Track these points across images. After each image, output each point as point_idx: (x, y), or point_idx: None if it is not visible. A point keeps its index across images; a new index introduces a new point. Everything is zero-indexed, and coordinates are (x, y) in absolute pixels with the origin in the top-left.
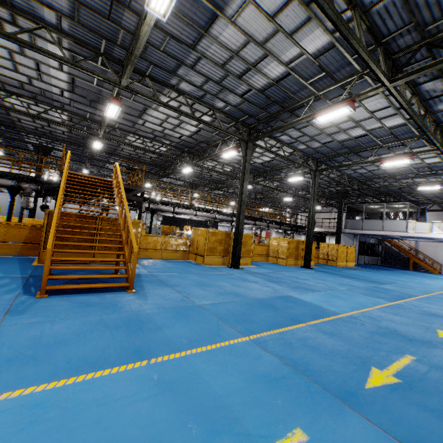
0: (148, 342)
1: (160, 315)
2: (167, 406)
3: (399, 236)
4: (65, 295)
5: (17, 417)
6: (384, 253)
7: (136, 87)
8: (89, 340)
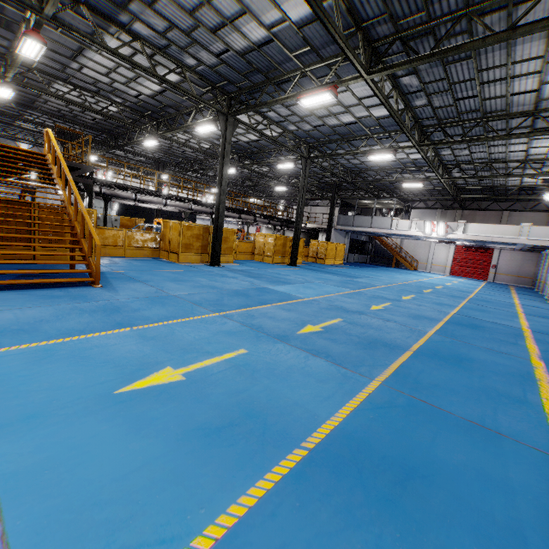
0: (128, 318)
1: (135, 302)
2: (152, 346)
3: (385, 233)
4: (20, 290)
5: (36, 355)
6: (374, 251)
7: (64, 15)
8: (70, 319)
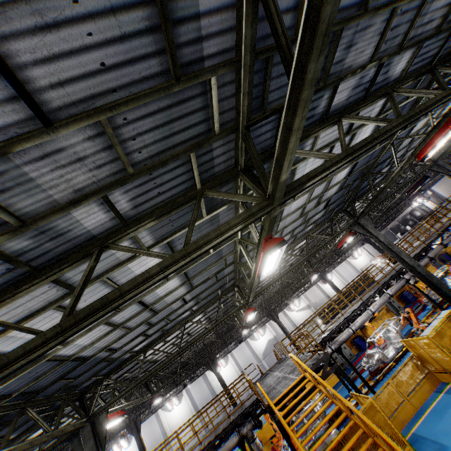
0: None
1: None
2: None
3: None
4: None
5: None
6: None
7: None
8: None
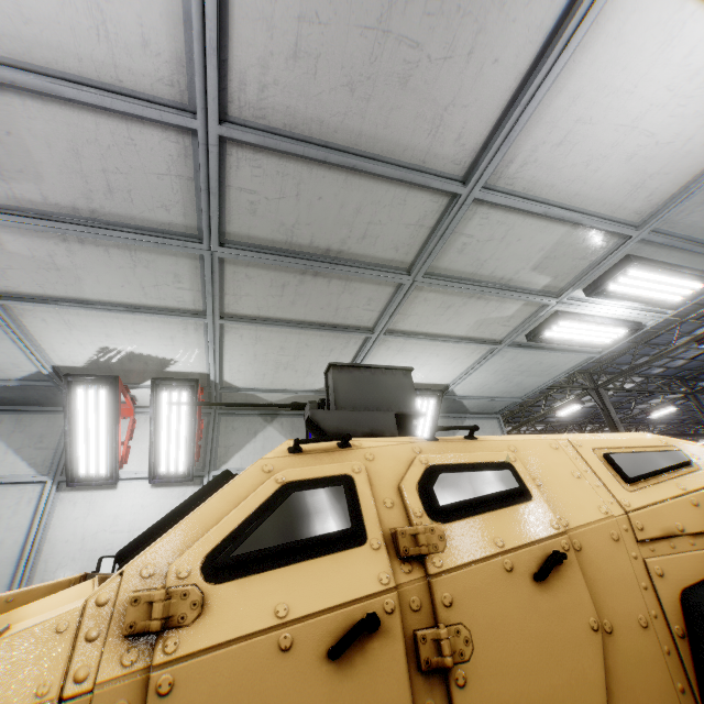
0: None
1: None
2: None
3: None
4: None
5: None
6: None
7: None
8: None
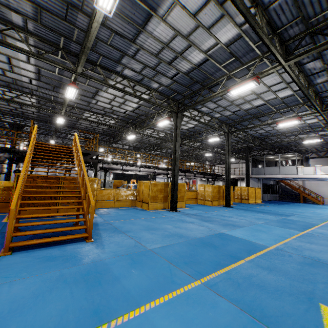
0: (107, 298)
1: (117, 264)
2: None
3: (291, 178)
4: (29, 250)
5: None
6: (281, 191)
7: (89, 74)
8: (47, 303)
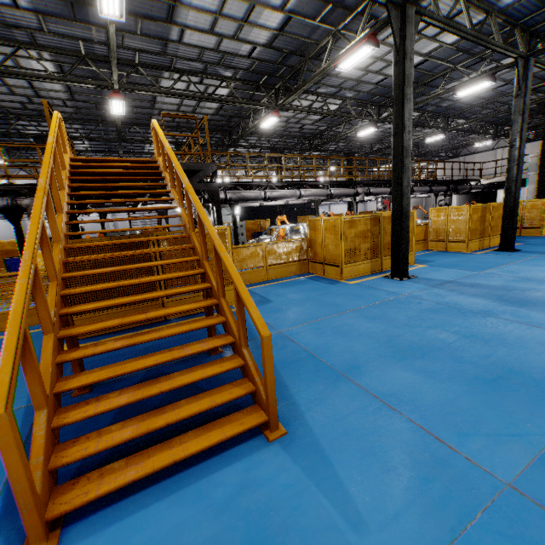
0: None
1: None
2: None
3: None
4: (109, 508)
5: None
6: None
7: None
8: None
